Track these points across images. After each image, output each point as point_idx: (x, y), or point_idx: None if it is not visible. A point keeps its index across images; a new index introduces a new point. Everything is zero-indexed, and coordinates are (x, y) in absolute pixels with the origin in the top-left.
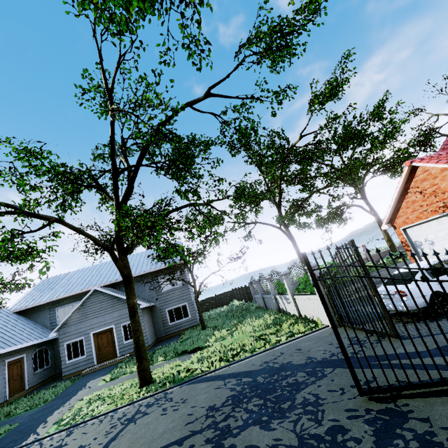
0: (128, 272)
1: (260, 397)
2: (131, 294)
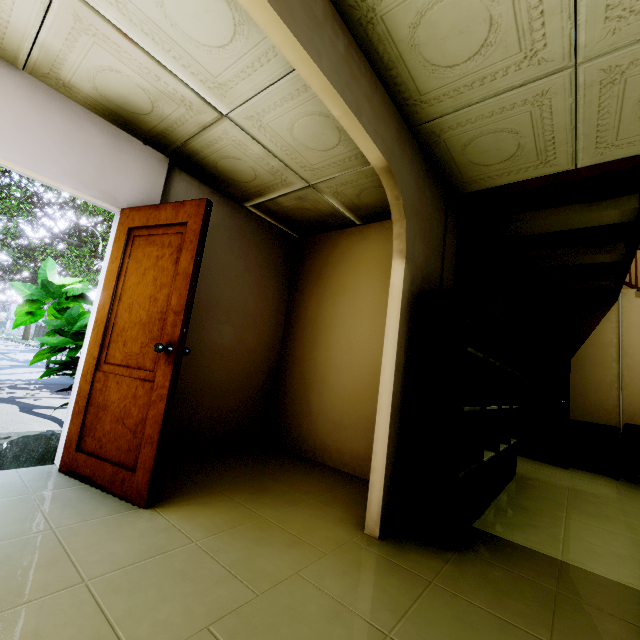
0: None
1: (28, 361)
2: None
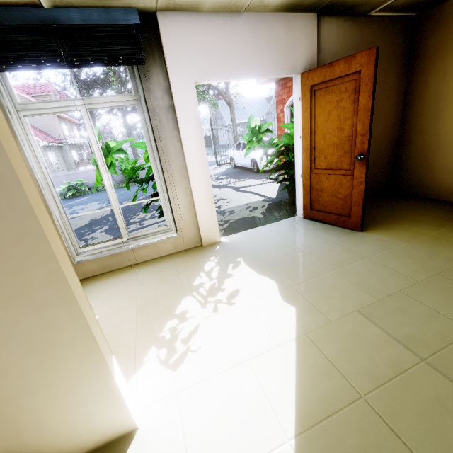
0: (229, 101)
1: None
2: (230, 112)
